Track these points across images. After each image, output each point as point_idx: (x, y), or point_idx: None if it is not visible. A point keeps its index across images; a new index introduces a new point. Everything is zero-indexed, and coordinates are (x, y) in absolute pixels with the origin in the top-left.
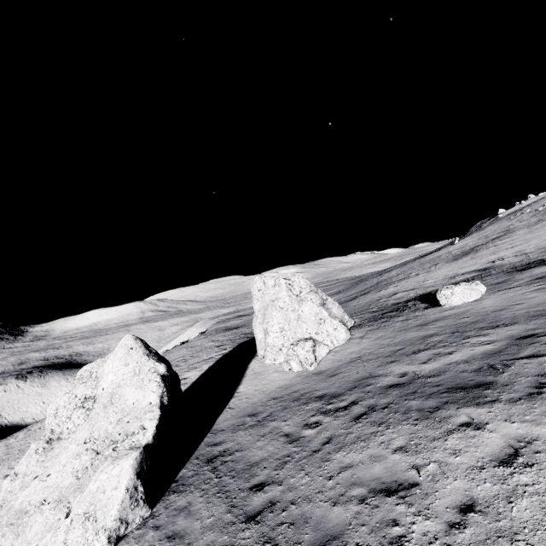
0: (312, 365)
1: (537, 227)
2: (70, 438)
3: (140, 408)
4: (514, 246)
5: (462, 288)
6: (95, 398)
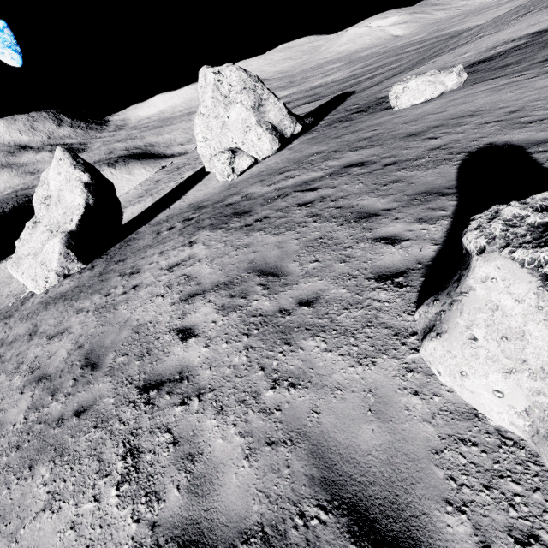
0: (230, 177)
1: None
2: (42, 222)
3: (74, 206)
4: None
5: (420, 82)
6: (51, 198)
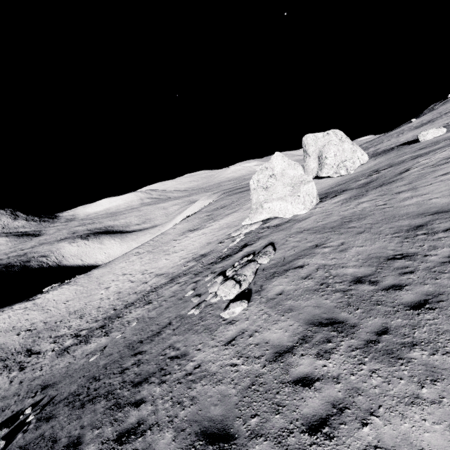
0: (353, 170)
1: None
2: (273, 186)
3: (297, 176)
4: None
5: (433, 130)
6: (274, 175)
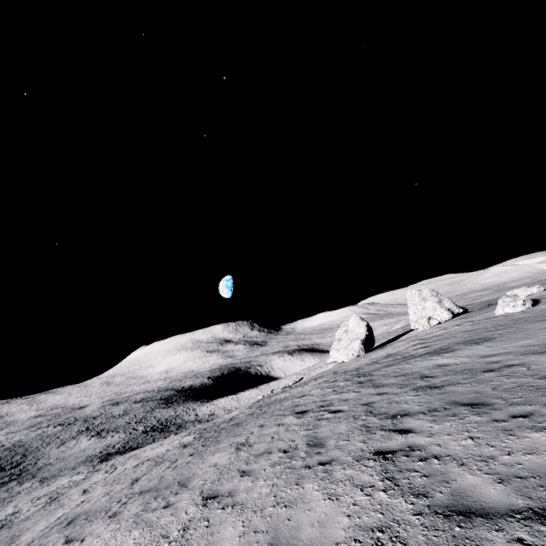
0: (427, 327)
1: None
2: (343, 339)
3: (360, 333)
4: None
5: (518, 290)
6: (348, 331)
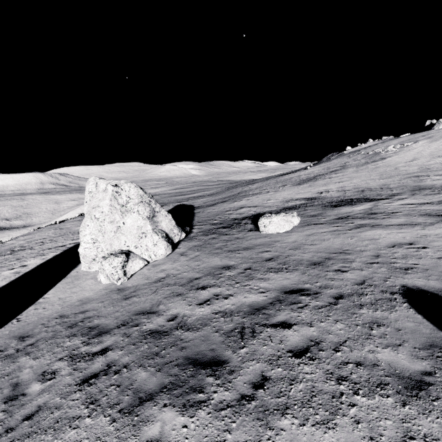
0: (120, 280)
1: (362, 168)
2: None
3: None
4: (341, 181)
5: (279, 219)
6: None
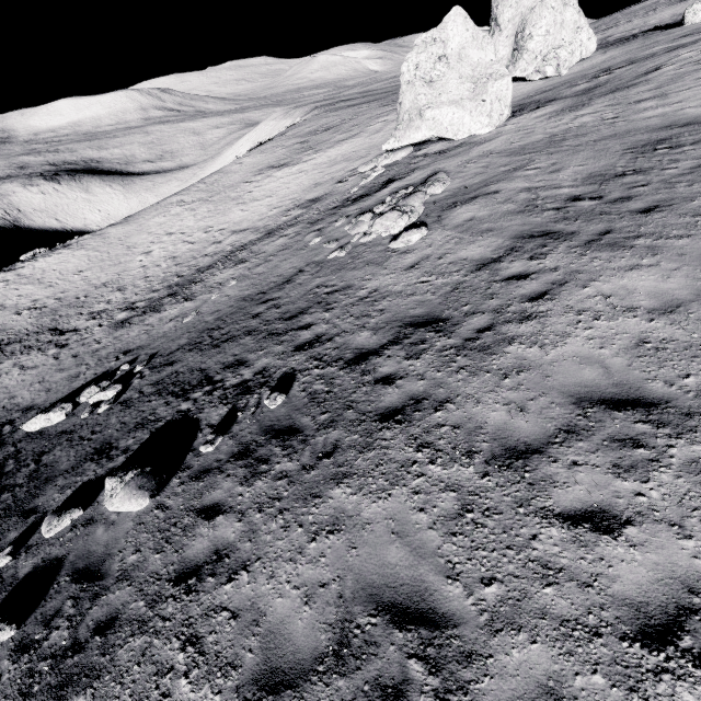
0: (566, 70)
1: None
2: (442, 80)
3: (484, 64)
4: None
5: None
6: (446, 57)
